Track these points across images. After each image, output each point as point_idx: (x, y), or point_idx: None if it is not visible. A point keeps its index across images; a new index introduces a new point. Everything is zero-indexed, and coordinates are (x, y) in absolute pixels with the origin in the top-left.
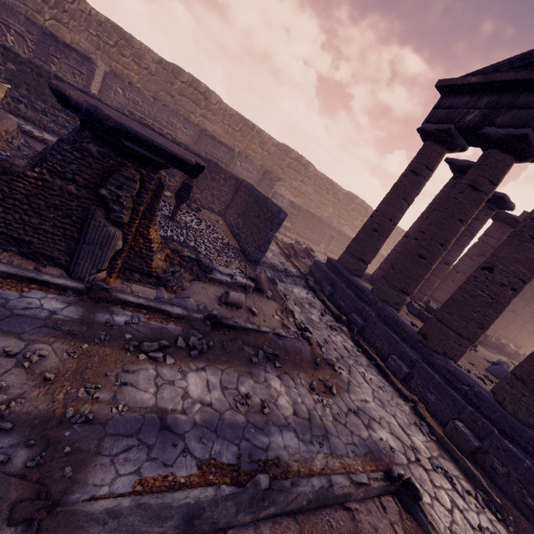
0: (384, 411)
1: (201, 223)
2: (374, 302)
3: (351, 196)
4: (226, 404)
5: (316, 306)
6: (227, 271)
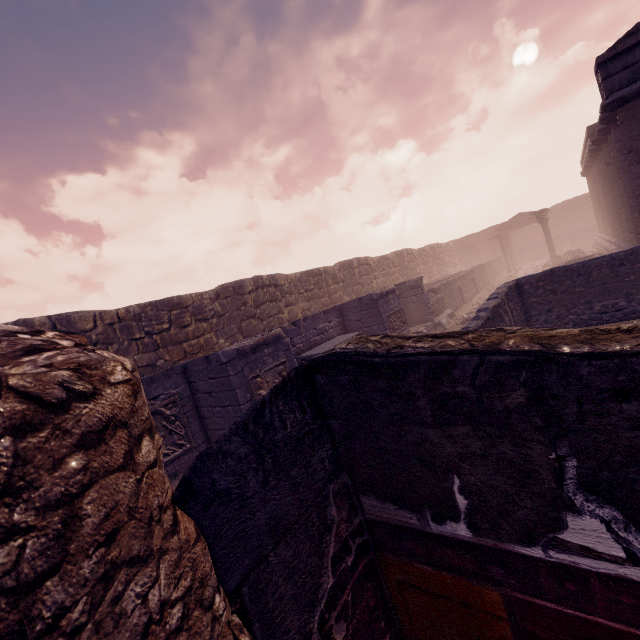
0: None
1: None
2: None
3: (399, 254)
4: None
5: None
6: None
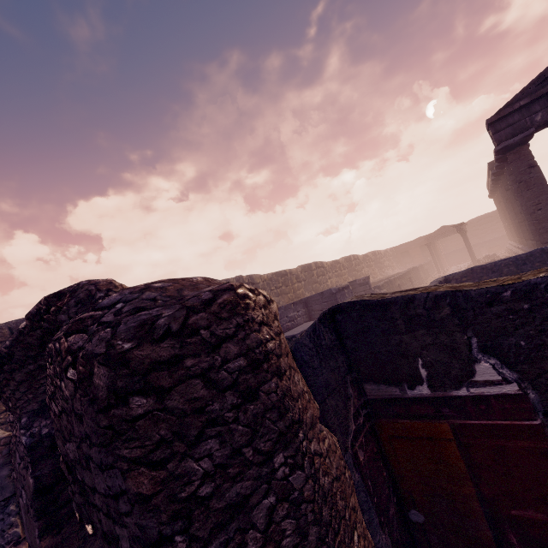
0: None
1: None
2: None
3: (348, 259)
4: None
5: None
6: None
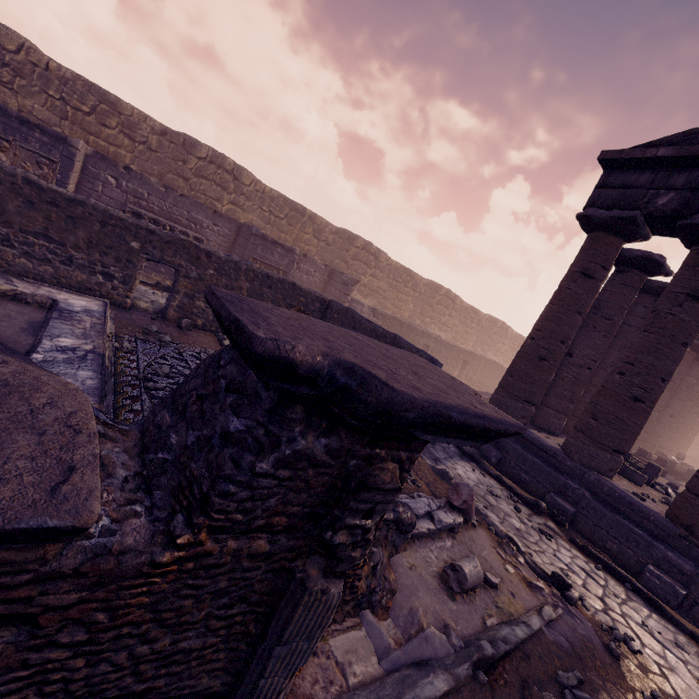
0: None
1: None
2: (578, 472)
3: (435, 286)
4: None
5: (498, 493)
6: (421, 508)
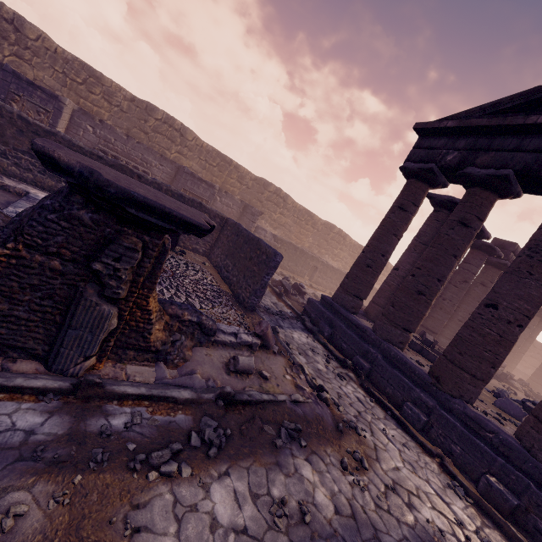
0: (417, 478)
1: (188, 268)
2: (377, 342)
3: (329, 226)
4: (262, 522)
5: (319, 351)
6: (230, 329)
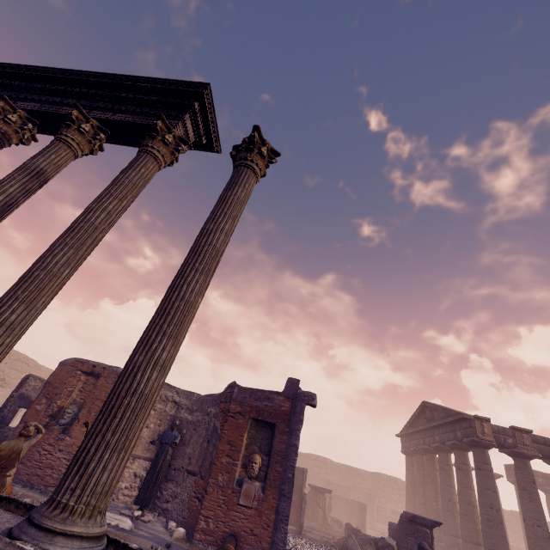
0: None
1: None
2: None
3: None
4: None
5: None
6: None
